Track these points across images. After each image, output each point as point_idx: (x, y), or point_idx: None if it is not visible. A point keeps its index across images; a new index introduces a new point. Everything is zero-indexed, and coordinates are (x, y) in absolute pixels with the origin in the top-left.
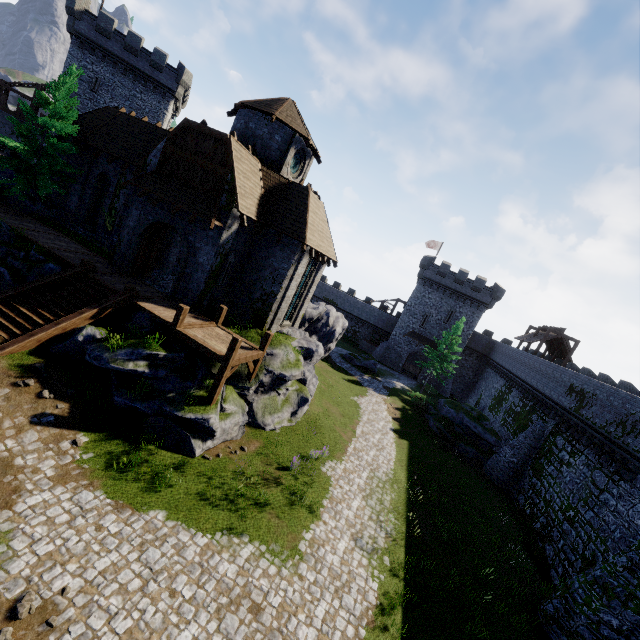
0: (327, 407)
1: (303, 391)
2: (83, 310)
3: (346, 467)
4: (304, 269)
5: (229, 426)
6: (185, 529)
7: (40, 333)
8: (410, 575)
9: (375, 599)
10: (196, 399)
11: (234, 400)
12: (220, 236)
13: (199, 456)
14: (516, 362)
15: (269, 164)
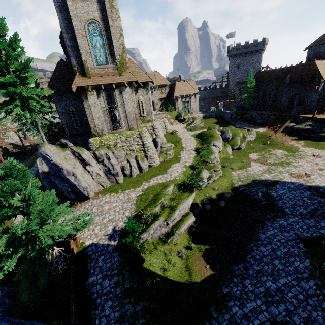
0: None
1: None
2: (287, 121)
3: None
4: None
5: None
6: None
7: (282, 127)
8: None
9: None
10: None
11: None
12: (318, 90)
13: None
14: None
15: None
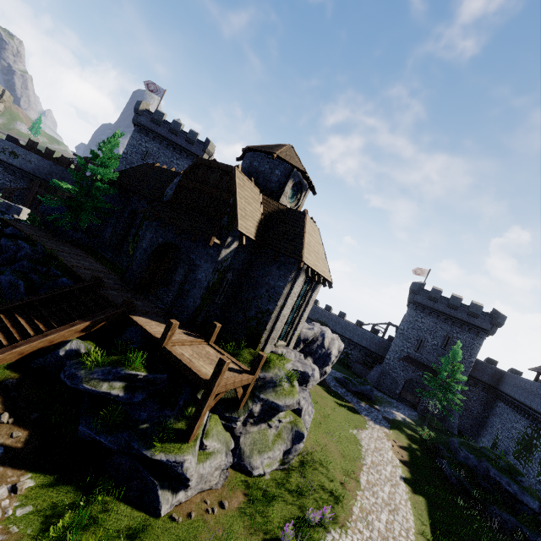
0: (324, 443)
1: (298, 424)
2: (76, 322)
3: None
4: (300, 288)
5: (208, 471)
6: None
7: (24, 345)
8: None
9: None
10: (172, 433)
11: (218, 434)
12: (219, 253)
13: (165, 515)
14: (540, 399)
15: (269, 194)
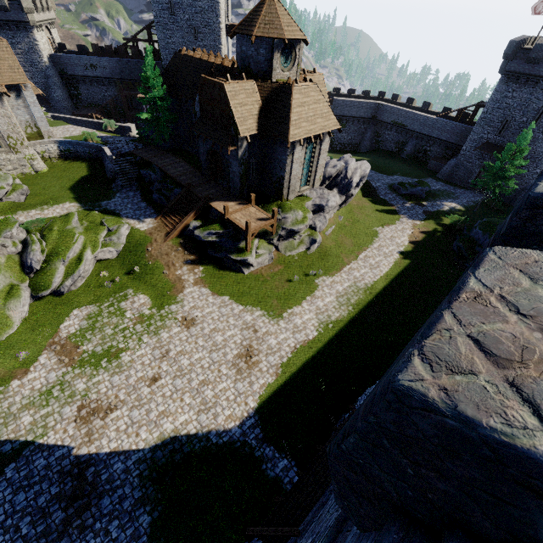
0: (341, 240)
1: (313, 235)
2: (190, 213)
3: (334, 280)
4: (304, 151)
5: (261, 261)
6: (235, 303)
7: (178, 228)
8: (341, 333)
9: (312, 338)
10: (241, 250)
11: (264, 247)
12: (237, 154)
13: (247, 275)
14: None
15: (262, 76)
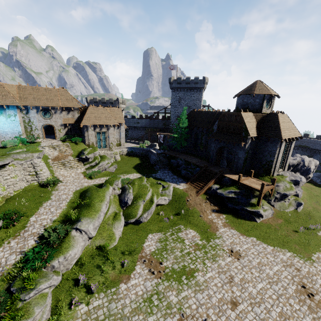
0: (315, 207)
1: (297, 200)
2: (211, 180)
3: None
4: (283, 146)
5: (267, 214)
6: (263, 243)
7: (205, 188)
8: None
9: None
10: (253, 204)
11: (266, 204)
12: (245, 147)
13: (259, 224)
14: None
15: (256, 111)
